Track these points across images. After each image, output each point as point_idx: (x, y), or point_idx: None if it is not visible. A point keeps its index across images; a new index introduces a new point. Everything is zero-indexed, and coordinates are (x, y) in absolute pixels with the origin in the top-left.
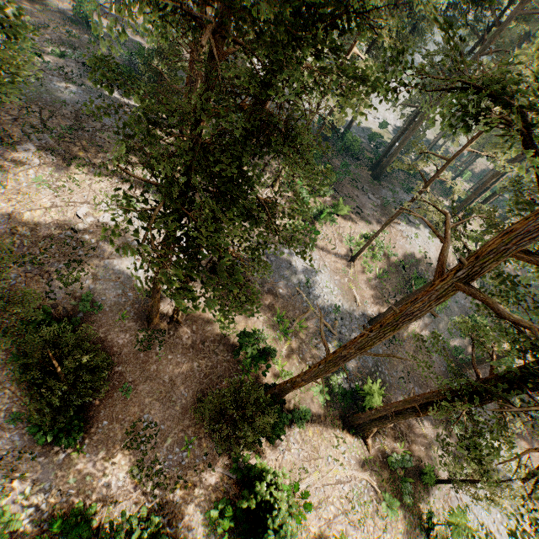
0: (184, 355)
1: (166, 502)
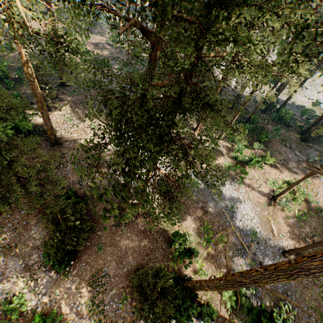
0: (137, 236)
1: None
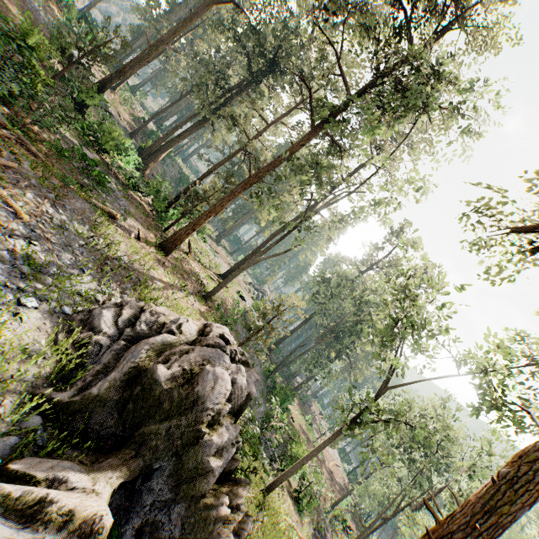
0: None
1: None
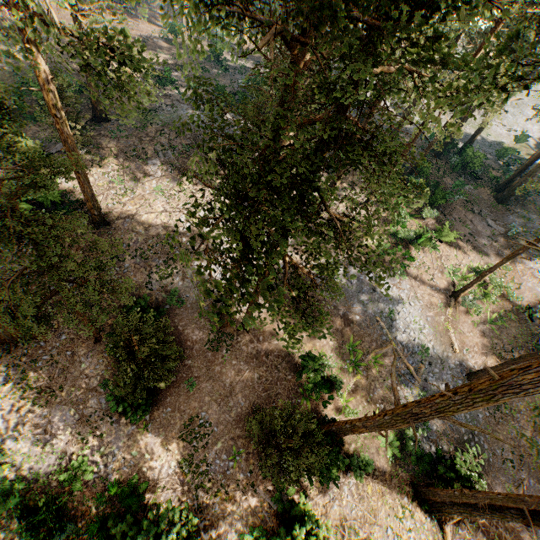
0: (246, 364)
1: (205, 506)
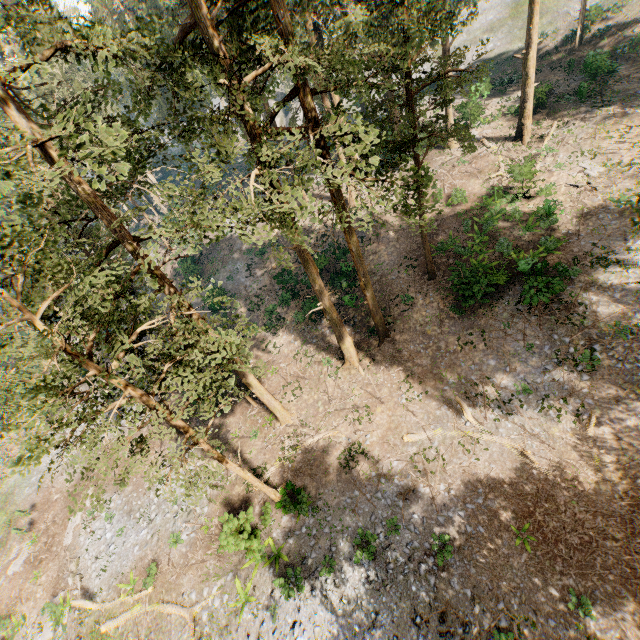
0: None
1: None
